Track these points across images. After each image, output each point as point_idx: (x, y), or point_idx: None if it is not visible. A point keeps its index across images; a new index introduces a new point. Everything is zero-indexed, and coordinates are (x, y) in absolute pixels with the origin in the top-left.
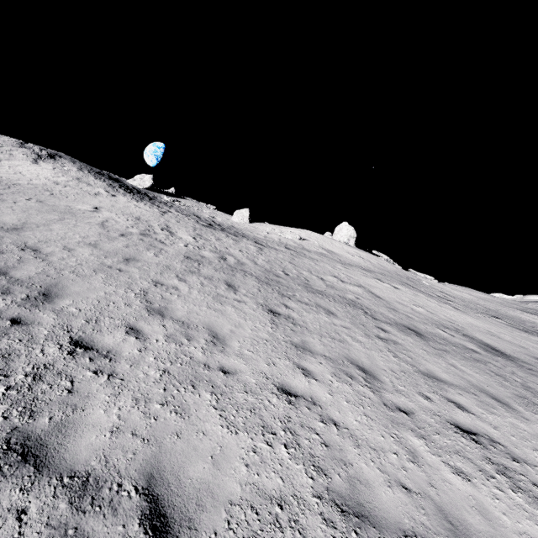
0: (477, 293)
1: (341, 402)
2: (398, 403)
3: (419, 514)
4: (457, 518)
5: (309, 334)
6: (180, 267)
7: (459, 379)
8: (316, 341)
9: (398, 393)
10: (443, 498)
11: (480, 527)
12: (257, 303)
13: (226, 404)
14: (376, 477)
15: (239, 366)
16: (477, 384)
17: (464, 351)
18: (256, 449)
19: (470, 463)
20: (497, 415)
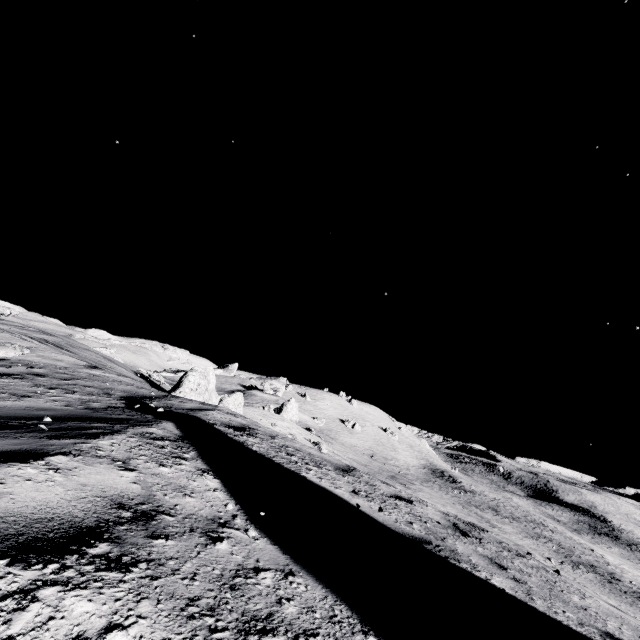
0: None
1: None
2: None
3: None
4: None
5: None
6: None
7: None
8: None
9: None
10: None
11: None
12: None
13: None
14: None
15: None
16: None
17: None
18: None
19: None
20: None
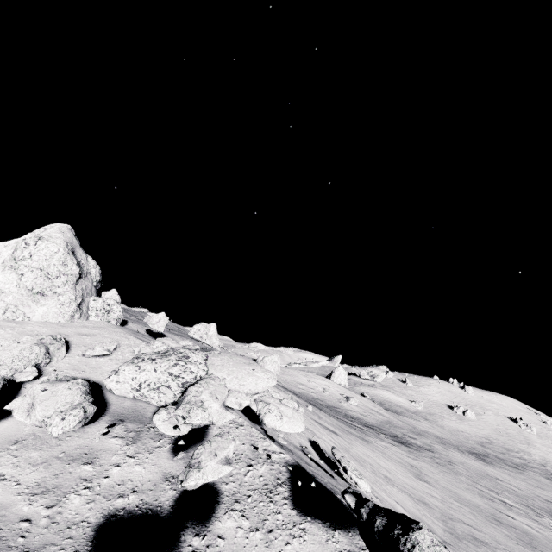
0: None
1: None
2: None
3: None
4: None
5: None
6: None
7: None
8: None
9: None
10: None
11: None
12: None
13: None
14: None
15: None
16: None
17: None
18: None
19: None
20: None
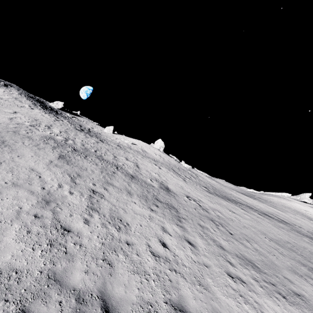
0: (229, 184)
1: (52, 176)
2: (77, 182)
3: (40, 191)
4: (52, 194)
5: (70, 165)
6: (35, 138)
7: (123, 187)
8: (70, 166)
9: (83, 181)
10: (54, 192)
11: (57, 197)
12: (59, 154)
13: (3, 165)
14: (36, 185)
15: (21, 162)
16: (129, 189)
17: (146, 185)
18: (1, 172)
19: (80, 193)
20: (119, 194)
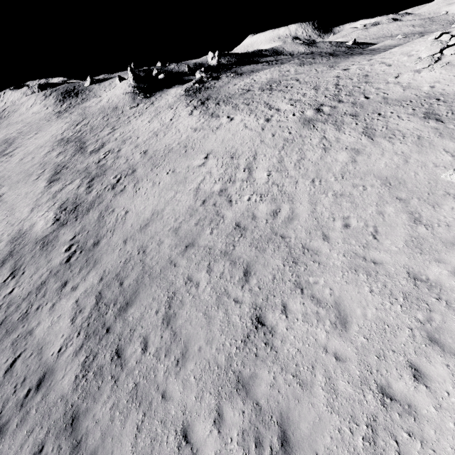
0: (269, 74)
1: None
2: None
3: None
4: None
5: None
6: None
7: None
8: None
9: None
10: None
11: None
12: None
13: None
14: None
15: None
16: None
17: None
18: None
19: None
20: None
